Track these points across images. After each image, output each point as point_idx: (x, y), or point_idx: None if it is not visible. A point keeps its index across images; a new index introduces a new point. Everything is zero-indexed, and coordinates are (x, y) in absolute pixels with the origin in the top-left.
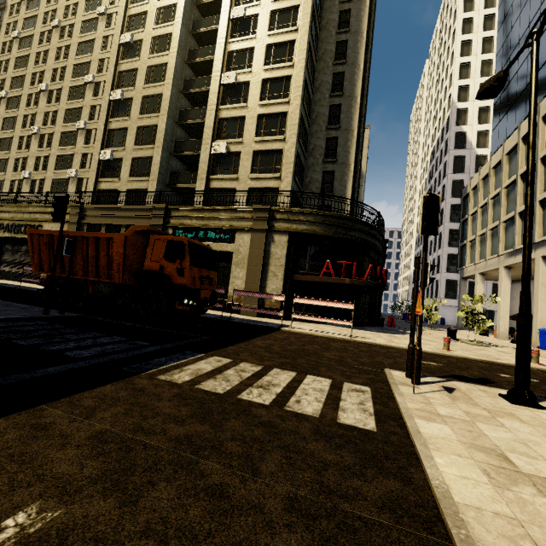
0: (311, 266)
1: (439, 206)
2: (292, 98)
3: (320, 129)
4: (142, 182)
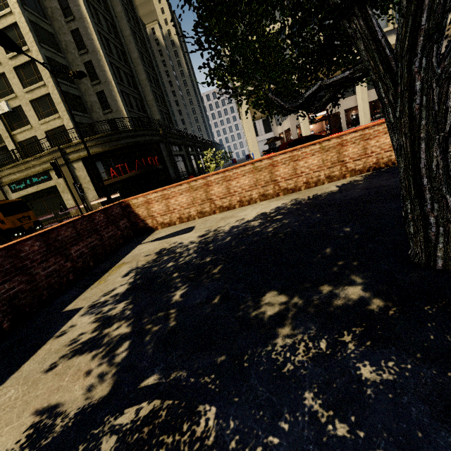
0: (109, 173)
1: (58, 165)
2: (29, 46)
3: (75, 56)
4: None
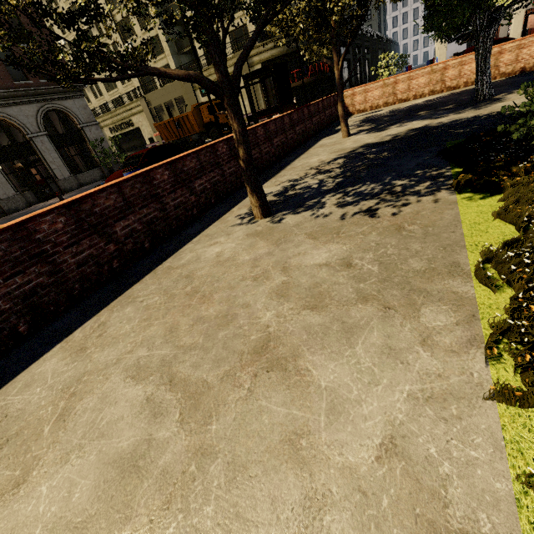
0: None
1: None
2: None
3: None
4: (162, 60)
